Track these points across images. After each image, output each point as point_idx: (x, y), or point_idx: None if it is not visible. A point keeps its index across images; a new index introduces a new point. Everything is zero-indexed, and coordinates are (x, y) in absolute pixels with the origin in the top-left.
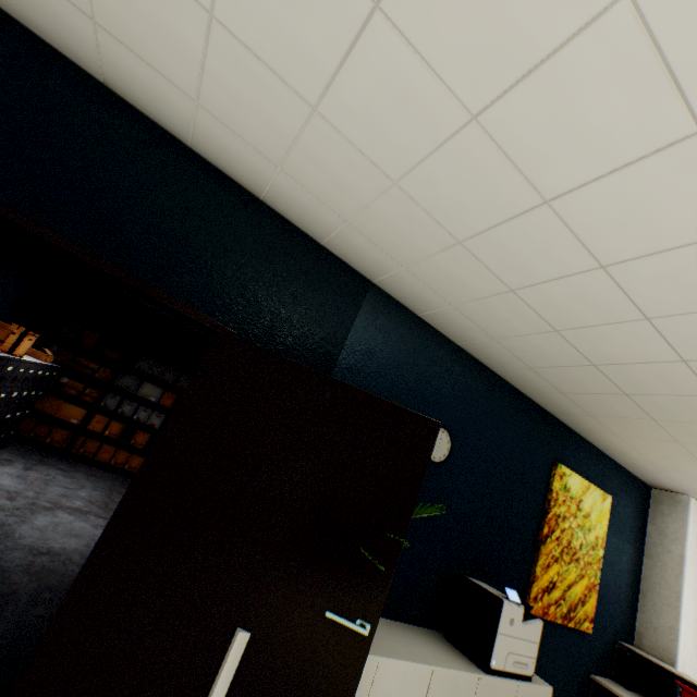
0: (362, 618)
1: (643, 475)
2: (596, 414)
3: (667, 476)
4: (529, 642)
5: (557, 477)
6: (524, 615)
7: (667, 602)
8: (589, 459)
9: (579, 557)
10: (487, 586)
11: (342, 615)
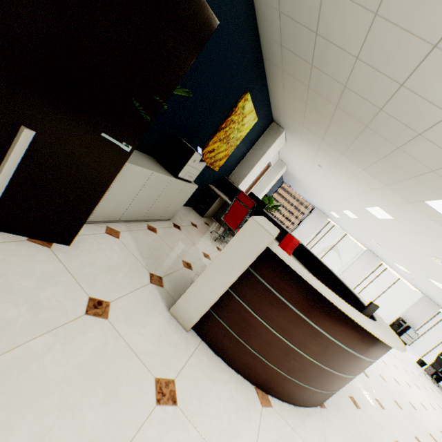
0: (126, 142)
1: (275, 115)
2: (286, 71)
3: (285, 119)
4: (198, 170)
5: (243, 100)
6: (199, 160)
7: (249, 167)
8: (262, 97)
9: (230, 142)
10: (188, 144)
11: (113, 138)
